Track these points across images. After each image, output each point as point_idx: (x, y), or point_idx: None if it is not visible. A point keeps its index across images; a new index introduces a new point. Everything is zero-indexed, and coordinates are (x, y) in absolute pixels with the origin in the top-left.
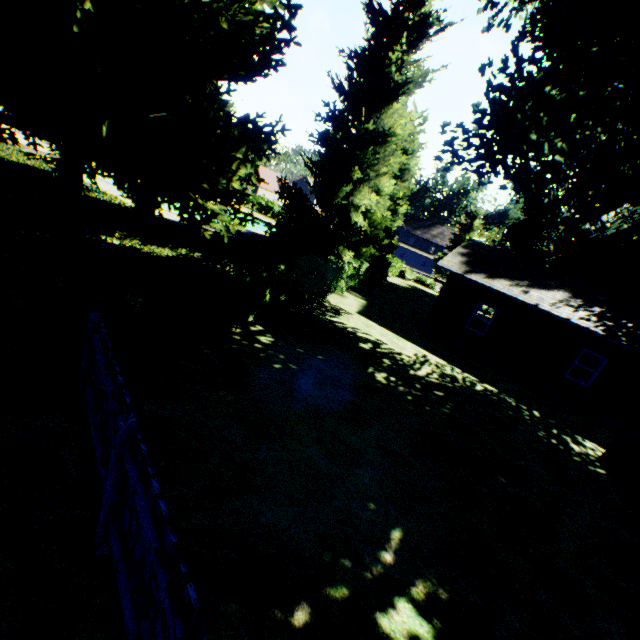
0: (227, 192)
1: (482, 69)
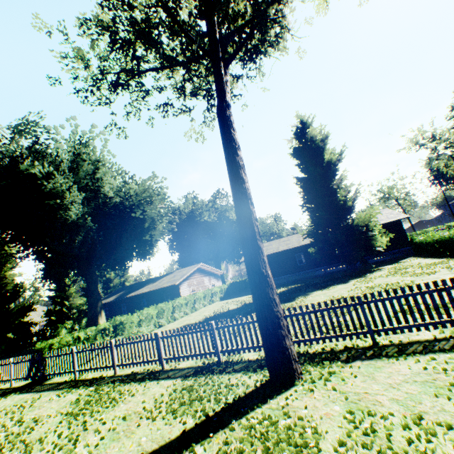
0: None
1: None
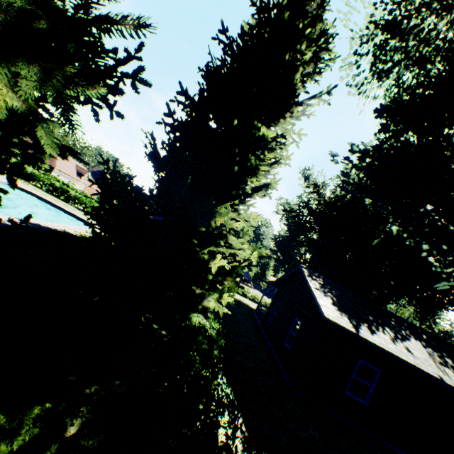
0: (10, 164)
1: (380, 109)
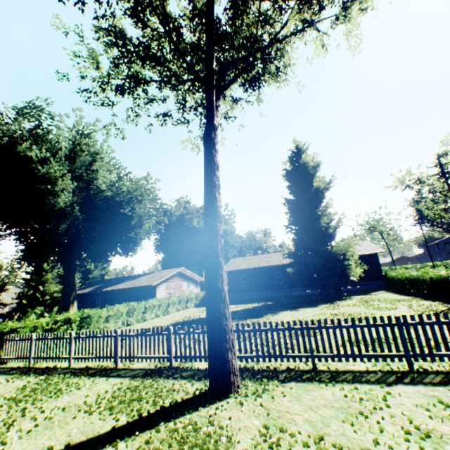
0: None
1: None
